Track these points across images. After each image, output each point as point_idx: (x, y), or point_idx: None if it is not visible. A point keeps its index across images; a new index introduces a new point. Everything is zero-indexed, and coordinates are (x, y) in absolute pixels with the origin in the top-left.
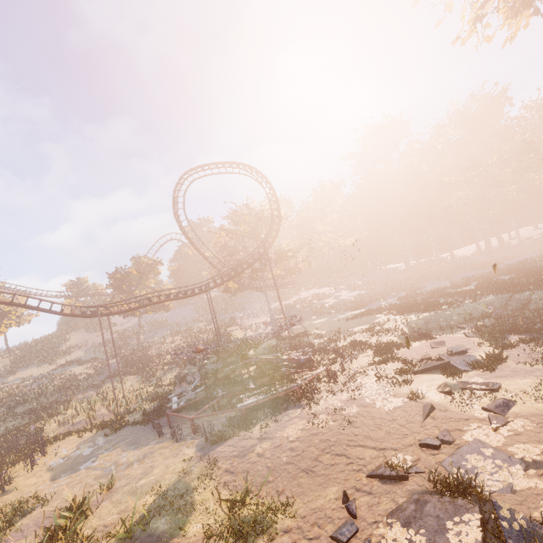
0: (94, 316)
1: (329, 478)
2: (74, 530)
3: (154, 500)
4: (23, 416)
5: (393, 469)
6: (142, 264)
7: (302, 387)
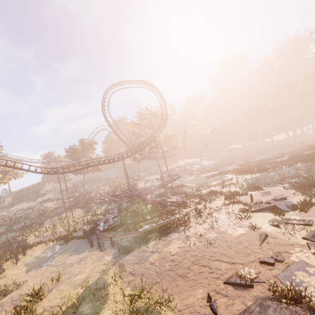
0: (55, 173)
1: (197, 282)
2: (31, 309)
3: (83, 291)
4: (16, 231)
5: (242, 279)
6: (85, 143)
7: (179, 219)
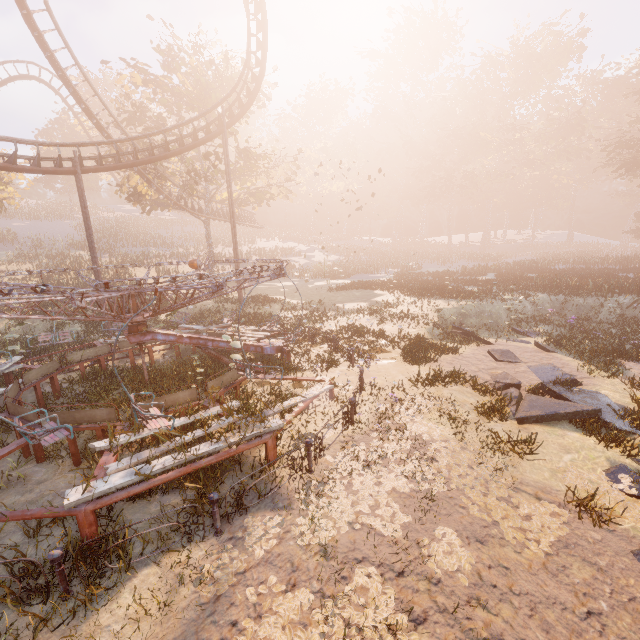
0: None
1: None
2: None
3: None
4: None
5: None
6: None
7: None
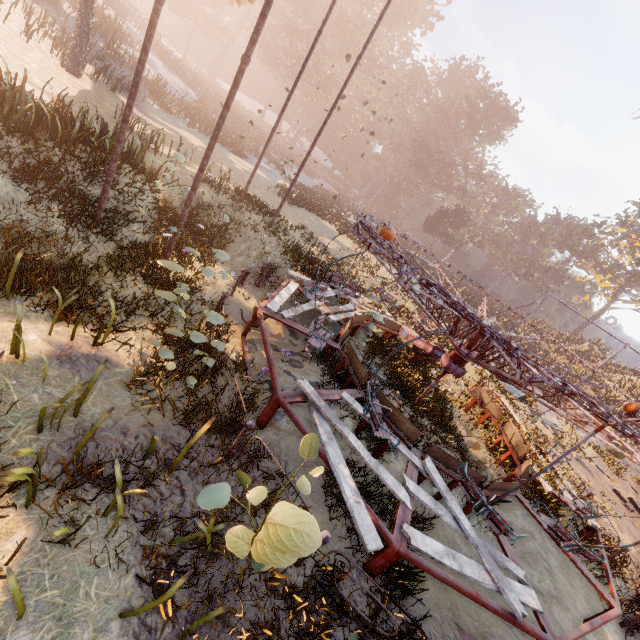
0: None
1: None
2: None
3: None
4: None
5: None
6: None
7: None
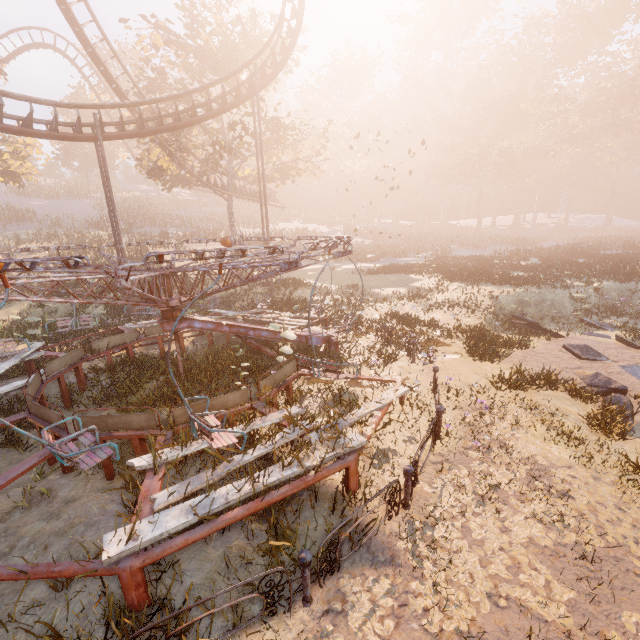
0: None
1: None
2: None
3: None
4: None
5: None
6: None
7: None
